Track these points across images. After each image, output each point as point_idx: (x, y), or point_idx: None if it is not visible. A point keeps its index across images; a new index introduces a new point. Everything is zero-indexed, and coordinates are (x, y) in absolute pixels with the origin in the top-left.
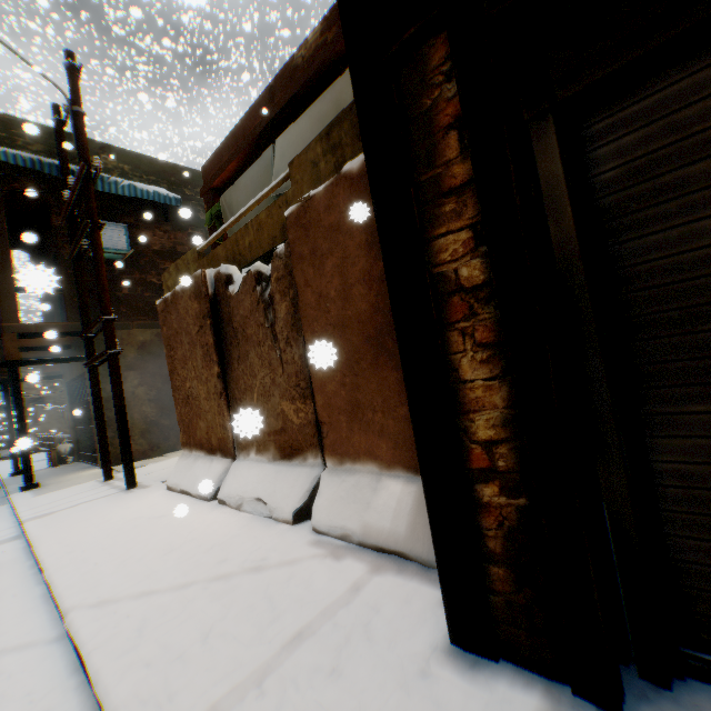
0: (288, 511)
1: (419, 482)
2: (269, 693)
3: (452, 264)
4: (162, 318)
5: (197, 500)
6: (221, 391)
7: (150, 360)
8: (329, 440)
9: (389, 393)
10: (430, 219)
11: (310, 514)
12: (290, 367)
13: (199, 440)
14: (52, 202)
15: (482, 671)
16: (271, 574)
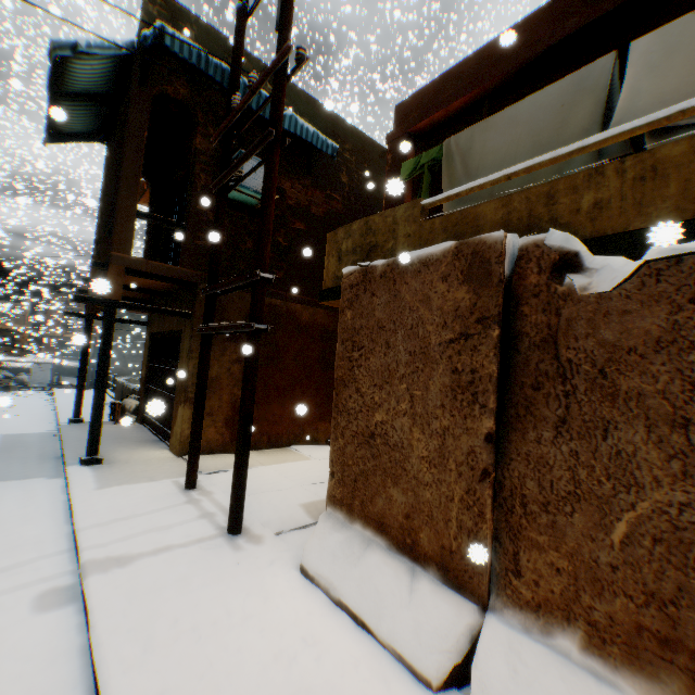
0: None
1: None
2: None
3: None
4: (348, 296)
5: (395, 664)
6: (487, 468)
7: None
8: None
9: None
10: None
11: None
12: None
13: (378, 514)
14: (198, 120)
15: None
16: None
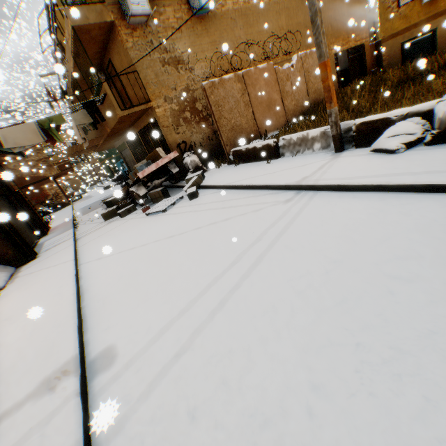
0: None
1: None
2: (58, 251)
3: None
4: None
5: None
6: None
7: None
8: None
9: None
10: None
11: None
12: None
13: None
14: None
15: (40, 255)
16: (33, 270)
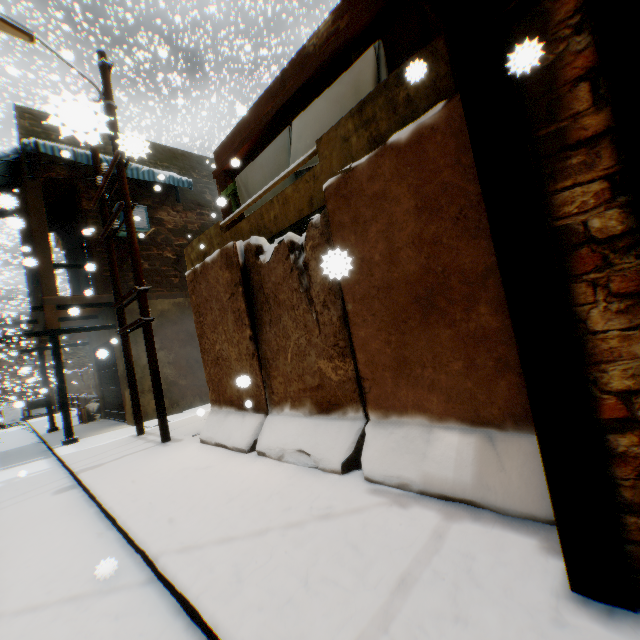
0: (336, 462)
1: (477, 433)
2: None
3: (578, 217)
4: (191, 287)
5: (234, 452)
6: (253, 352)
7: (168, 327)
8: (372, 395)
9: (441, 350)
10: (550, 173)
11: (356, 465)
12: (328, 328)
13: (229, 397)
14: (82, 188)
15: (624, 621)
16: (344, 522)
